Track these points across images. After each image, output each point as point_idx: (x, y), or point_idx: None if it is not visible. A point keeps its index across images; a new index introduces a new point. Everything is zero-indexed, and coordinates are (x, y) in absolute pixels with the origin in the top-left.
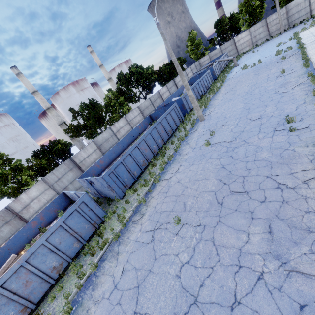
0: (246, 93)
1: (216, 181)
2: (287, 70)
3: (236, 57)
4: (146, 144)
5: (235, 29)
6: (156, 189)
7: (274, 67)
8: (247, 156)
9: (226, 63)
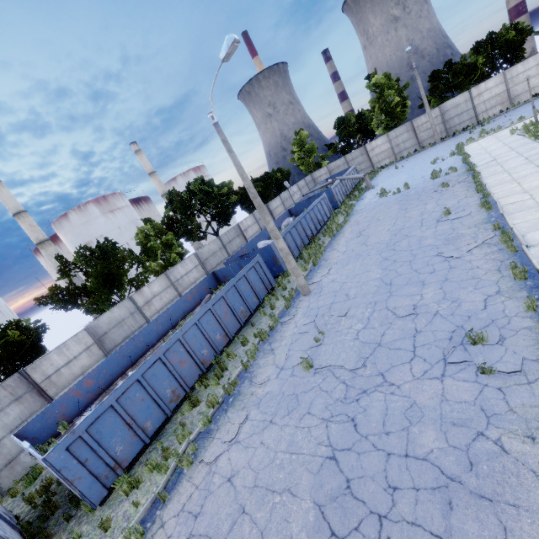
0: (385, 245)
1: (312, 513)
2: (453, 209)
3: (371, 174)
4: (186, 349)
5: (366, 132)
6: (178, 493)
7: (432, 200)
8: (388, 433)
9: (354, 182)
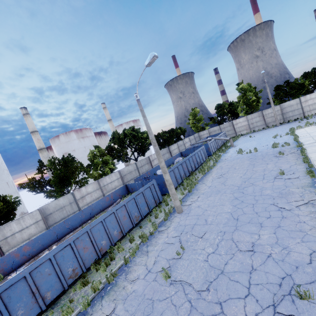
0: (237, 188)
1: None
2: (286, 171)
3: (234, 138)
4: (90, 239)
5: (233, 113)
6: None
7: (271, 162)
8: None
9: (223, 141)
